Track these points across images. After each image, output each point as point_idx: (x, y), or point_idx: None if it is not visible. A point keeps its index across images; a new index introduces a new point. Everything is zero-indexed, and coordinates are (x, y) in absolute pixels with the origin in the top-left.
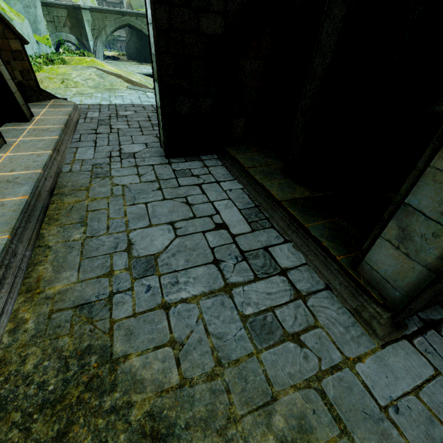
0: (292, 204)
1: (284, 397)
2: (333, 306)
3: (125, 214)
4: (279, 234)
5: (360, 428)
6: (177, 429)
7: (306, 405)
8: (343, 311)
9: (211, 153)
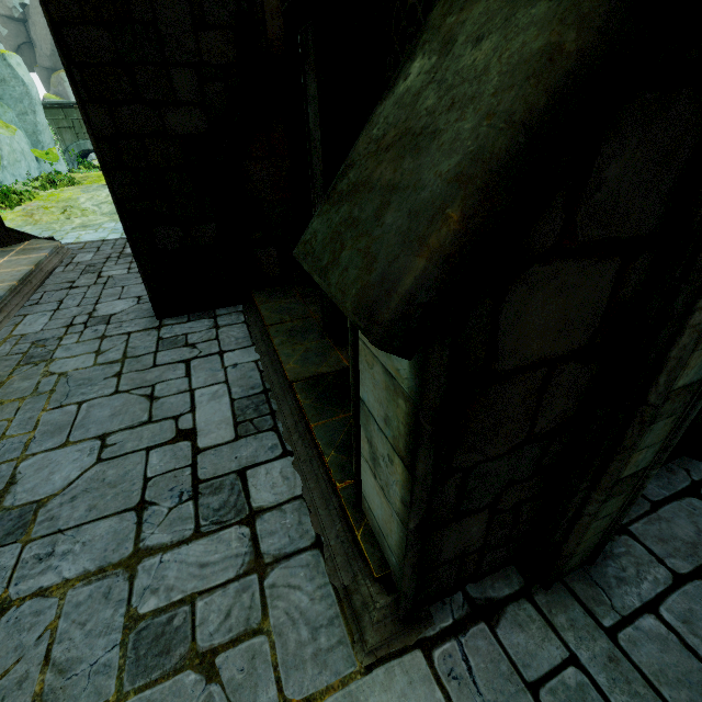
0: (310, 386)
1: None
2: (310, 583)
3: (36, 426)
4: (280, 442)
5: None
6: None
7: None
8: (325, 594)
9: (234, 303)
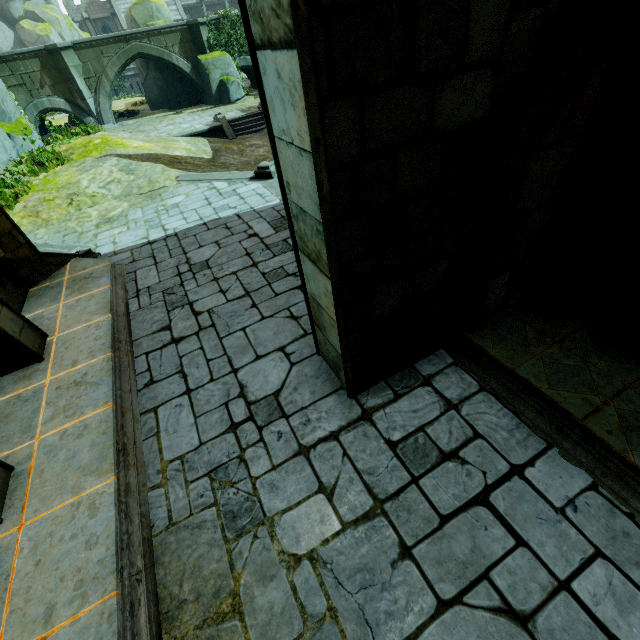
0: None
1: None
2: None
3: None
4: None
5: None
6: None
7: None
8: None
9: (434, 350)
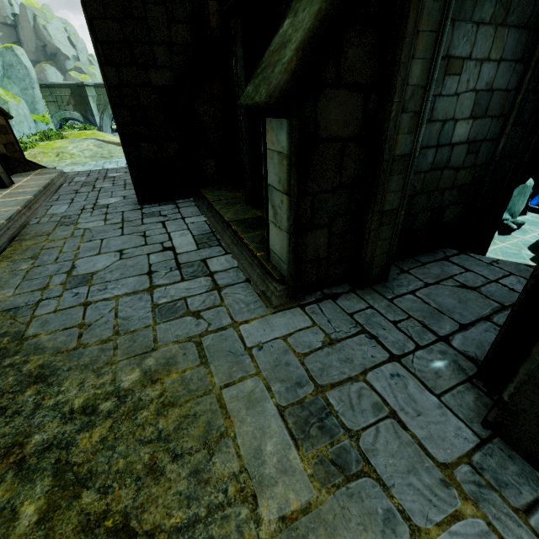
0: (239, 223)
1: (163, 348)
2: (244, 292)
3: (78, 248)
4: (223, 250)
5: (220, 361)
6: (60, 371)
7: (181, 351)
8: (252, 294)
9: (187, 197)
